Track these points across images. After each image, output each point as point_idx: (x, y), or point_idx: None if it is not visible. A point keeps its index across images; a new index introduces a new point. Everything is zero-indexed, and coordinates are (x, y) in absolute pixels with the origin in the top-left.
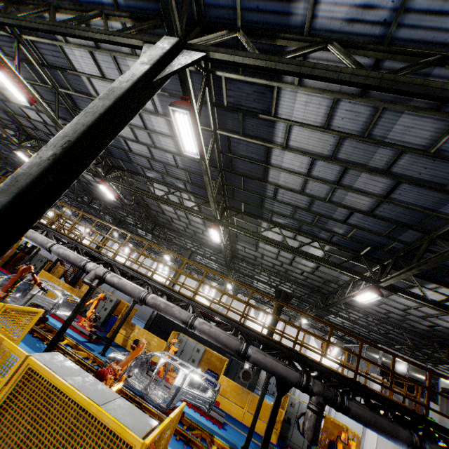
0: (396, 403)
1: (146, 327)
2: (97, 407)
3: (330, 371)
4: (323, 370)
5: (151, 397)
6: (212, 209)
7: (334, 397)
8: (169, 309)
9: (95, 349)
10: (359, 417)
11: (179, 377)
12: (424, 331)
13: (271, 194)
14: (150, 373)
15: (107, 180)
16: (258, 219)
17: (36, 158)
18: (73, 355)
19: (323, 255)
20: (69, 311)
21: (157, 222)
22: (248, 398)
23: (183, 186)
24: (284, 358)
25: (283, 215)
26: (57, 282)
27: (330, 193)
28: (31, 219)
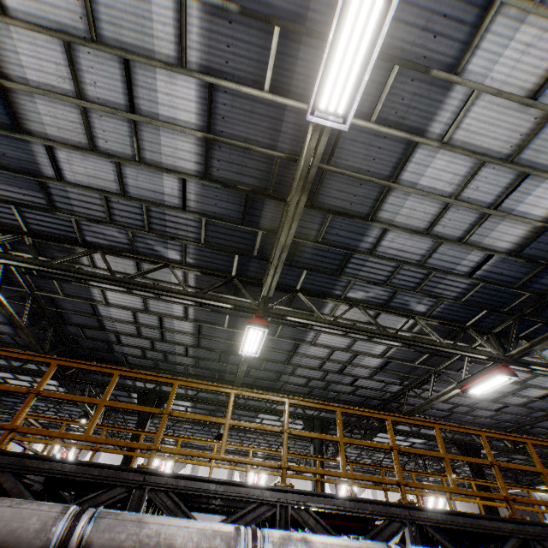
0: None
1: None
2: None
3: None
4: None
5: None
6: (546, 341)
7: None
8: None
9: None
10: None
11: None
12: None
13: None
14: None
15: (276, 315)
16: None
17: None
18: None
19: None
20: None
21: None
22: None
23: (425, 308)
24: None
25: None
26: None
27: None
28: None
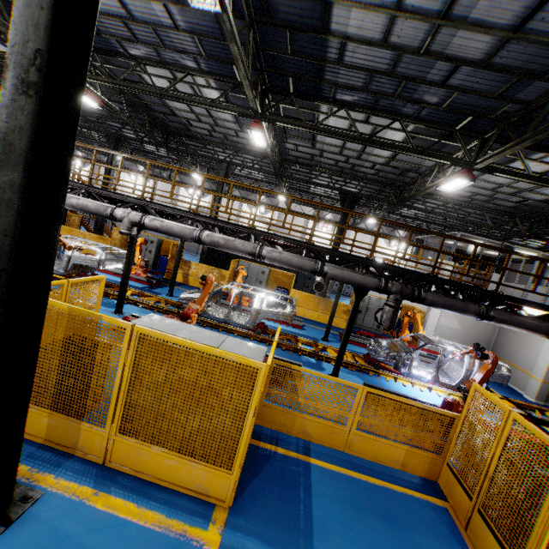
0: (470, 286)
1: (202, 262)
2: (218, 350)
3: (408, 271)
4: (401, 271)
5: (235, 321)
6: (249, 99)
7: (411, 292)
8: (230, 244)
9: (160, 292)
10: (434, 304)
11: (256, 302)
12: (509, 208)
13: (335, 55)
14: (223, 302)
15: None
16: (315, 102)
17: (10, 96)
18: (144, 303)
19: (404, 138)
20: (117, 264)
21: (168, 130)
22: (320, 303)
23: (194, 64)
24: (359, 267)
25: (352, 89)
26: (81, 234)
27: (430, 37)
28: (60, 193)
